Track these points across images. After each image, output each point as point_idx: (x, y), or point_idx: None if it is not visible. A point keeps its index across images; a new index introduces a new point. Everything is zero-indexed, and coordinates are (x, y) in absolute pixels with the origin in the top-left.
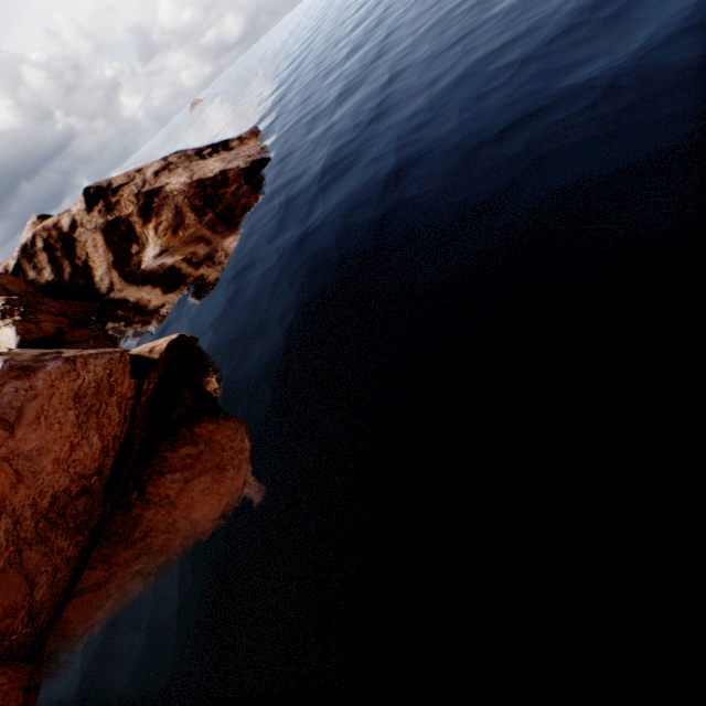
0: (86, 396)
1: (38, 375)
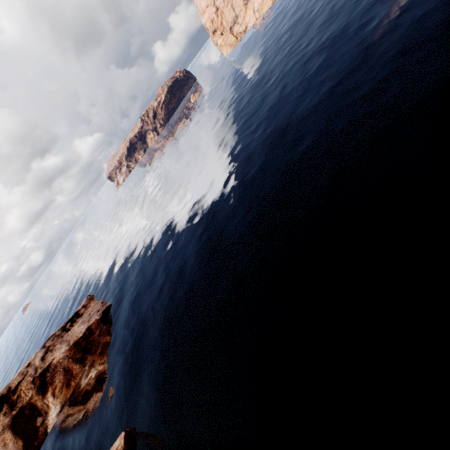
0: None
1: None
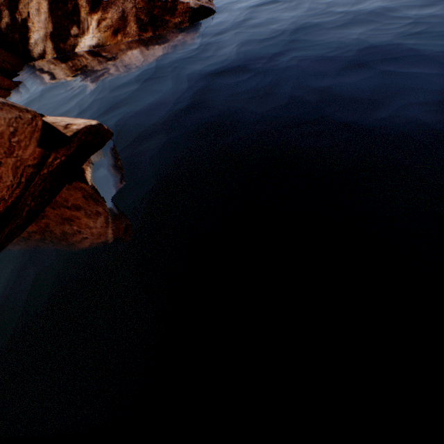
0: None
1: None
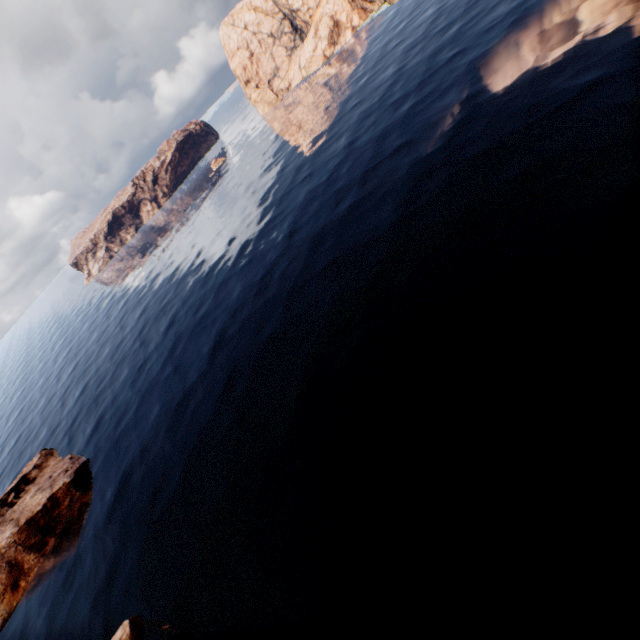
0: None
1: None
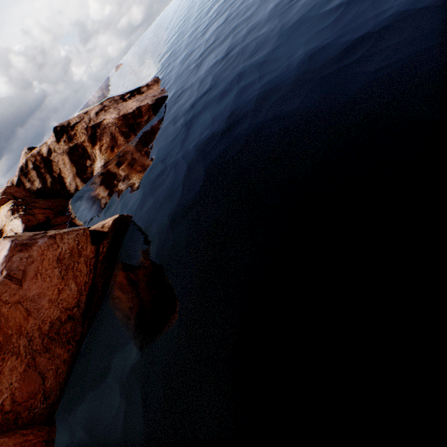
0: (64, 259)
1: (33, 248)
